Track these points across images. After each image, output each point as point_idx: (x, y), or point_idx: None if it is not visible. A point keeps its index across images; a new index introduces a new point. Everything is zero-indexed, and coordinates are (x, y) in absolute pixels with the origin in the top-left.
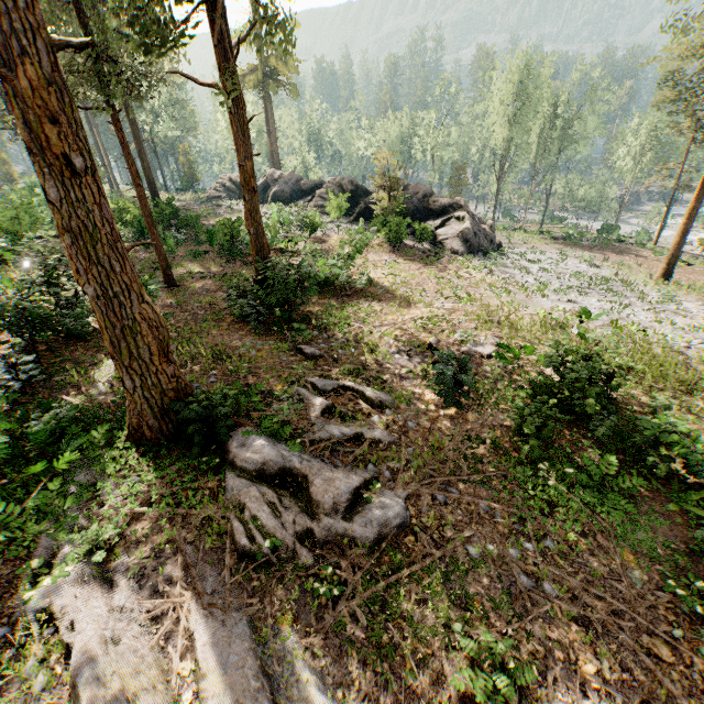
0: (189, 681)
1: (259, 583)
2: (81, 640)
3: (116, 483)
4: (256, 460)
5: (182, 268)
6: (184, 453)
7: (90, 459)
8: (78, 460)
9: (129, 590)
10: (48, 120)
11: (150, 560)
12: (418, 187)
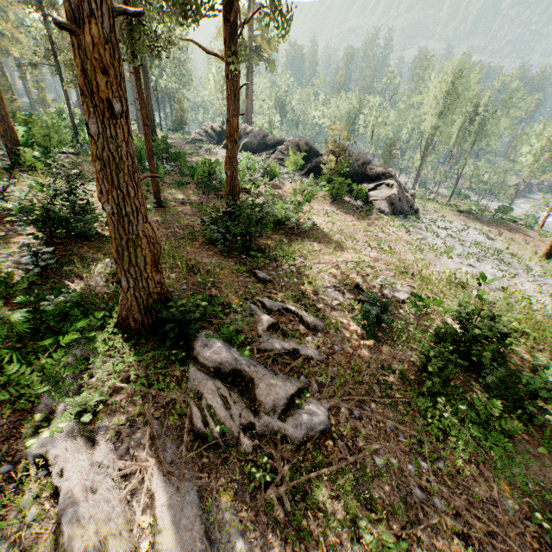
0: (147, 532)
1: (207, 460)
2: (68, 486)
3: (103, 360)
4: (215, 359)
5: (167, 193)
6: (158, 344)
7: (86, 337)
8: (77, 337)
9: (106, 449)
10: (100, 70)
11: (125, 427)
12: (360, 155)
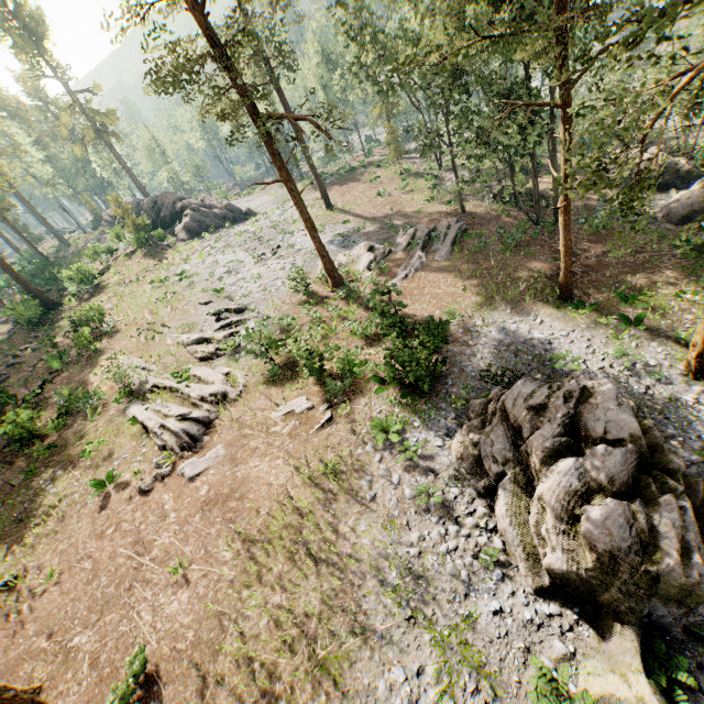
0: None
1: None
2: None
3: None
4: None
5: None
6: None
7: None
8: None
9: None
10: None
11: None
12: (169, 199)
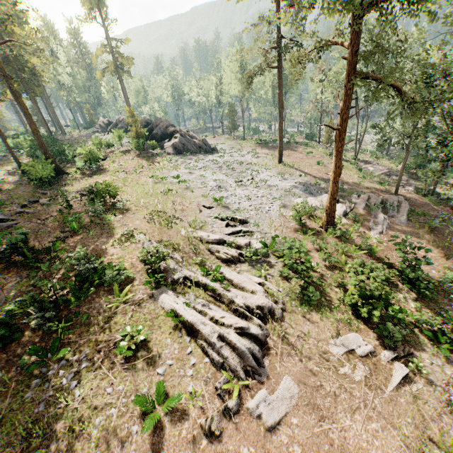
0: None
1: None
2: None
3: None
4: None
5: None
6: None
7: None
8: None
9: None
10: None
11: None
12: (164, 123)
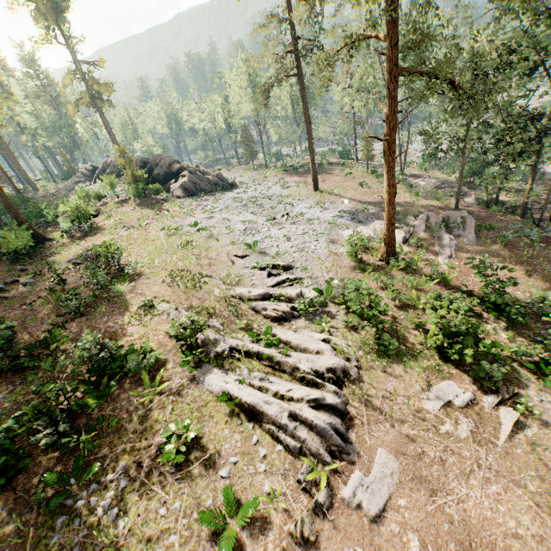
0: None
1: None
2: None
3: None
4: None
5: None
6: None
7: None
8: None
9: None
10: None
11: None
12: (166, 160)
